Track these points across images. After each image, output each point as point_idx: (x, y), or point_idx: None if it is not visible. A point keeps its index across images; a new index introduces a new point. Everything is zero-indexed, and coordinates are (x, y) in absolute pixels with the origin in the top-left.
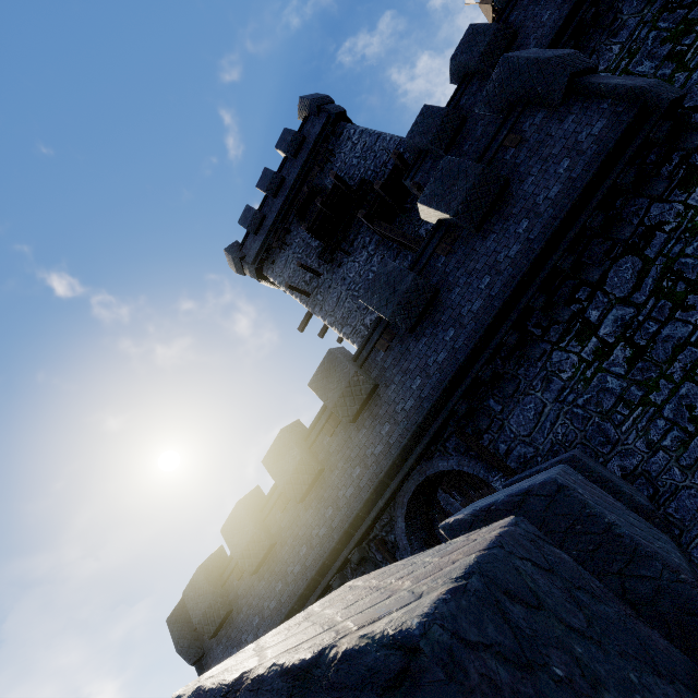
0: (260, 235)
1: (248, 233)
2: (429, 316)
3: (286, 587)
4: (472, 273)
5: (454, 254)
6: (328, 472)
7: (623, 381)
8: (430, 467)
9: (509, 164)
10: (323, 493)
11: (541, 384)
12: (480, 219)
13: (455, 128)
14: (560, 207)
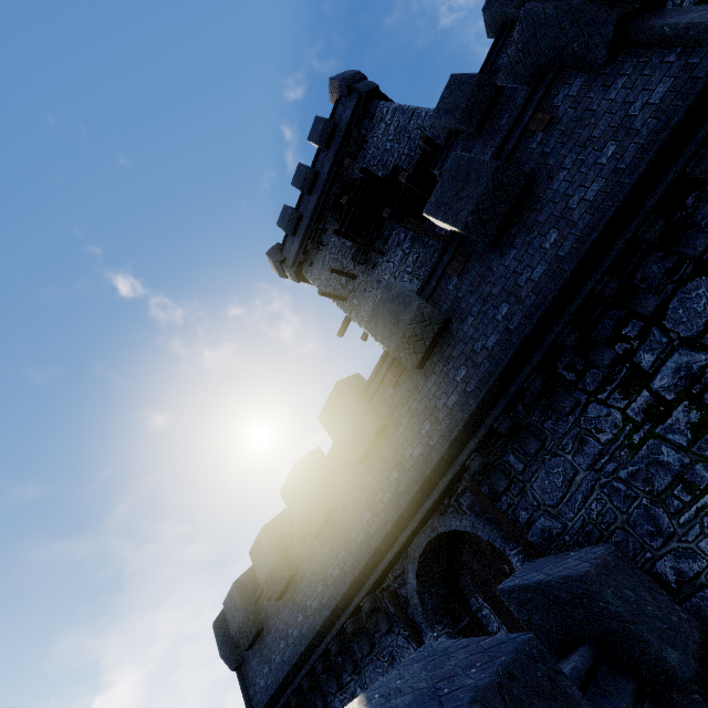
0: (297, 236)
1: (286, 235)
2: (439, 350)
3: (305, 619)
4: (488, 299)
5: (467, 275)
6: (341, 512)
7: (684, 454)
8: (442, 523)
9: (535, 154)
10: (336, 533)
11: (572, 444)
12: (495, 232)
13: (488, 98)
14: (600, 212)
